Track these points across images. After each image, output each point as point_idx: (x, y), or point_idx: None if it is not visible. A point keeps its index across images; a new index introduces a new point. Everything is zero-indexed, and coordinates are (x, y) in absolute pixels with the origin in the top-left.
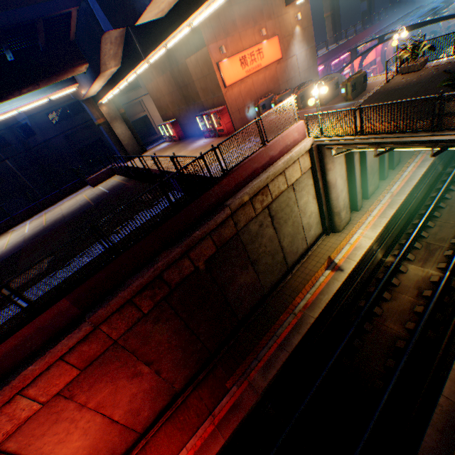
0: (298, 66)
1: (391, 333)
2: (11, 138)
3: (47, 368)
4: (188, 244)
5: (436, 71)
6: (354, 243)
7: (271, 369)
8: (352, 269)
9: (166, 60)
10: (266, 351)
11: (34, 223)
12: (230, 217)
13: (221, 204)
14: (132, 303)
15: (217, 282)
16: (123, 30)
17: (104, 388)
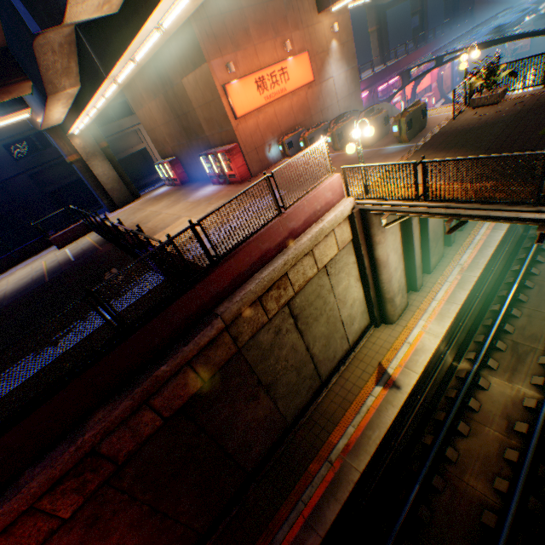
0: (336, 92)
1: (473, 495)
2: None
3: None
4: (147, 390)
5: (522, 105)
6: (414, 342)
7: None
8: (414, 385)
9: (157, 78)
10: (287, 532)
11: None
12: (225, 329)
13: (209, 311)
14: (36, 510)
15: (206, 430)
16: (70, 33)
17: None
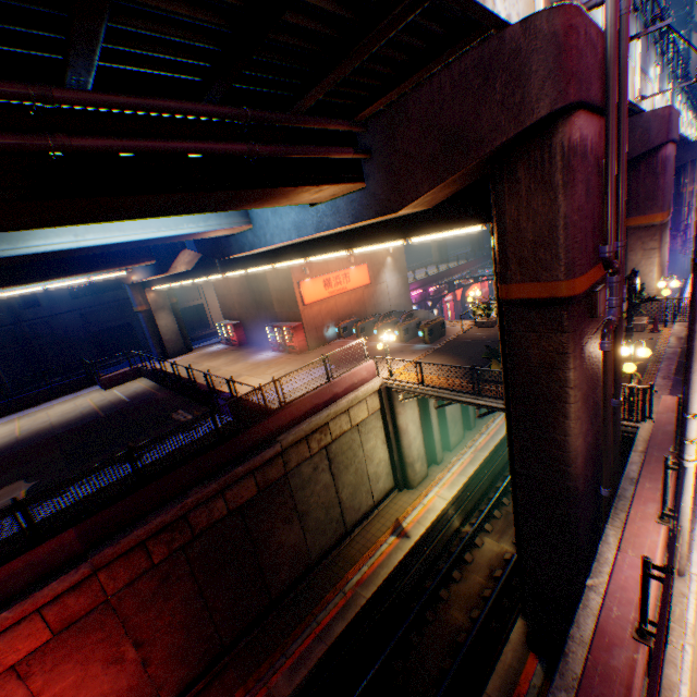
0: (388, 292)
1: (455, 623)
2: (2, 304)
3: (18, 621)
4: (227, 480)
5: None
6: (428, 503)
7: (301, 668)
8: (421, 535)
9: None
10: (300, 643)
11: None
12: (281, 454)
13: (273, 438)
14: (145, 546)
15: (251, 535)
16: None
17: (70, 672)
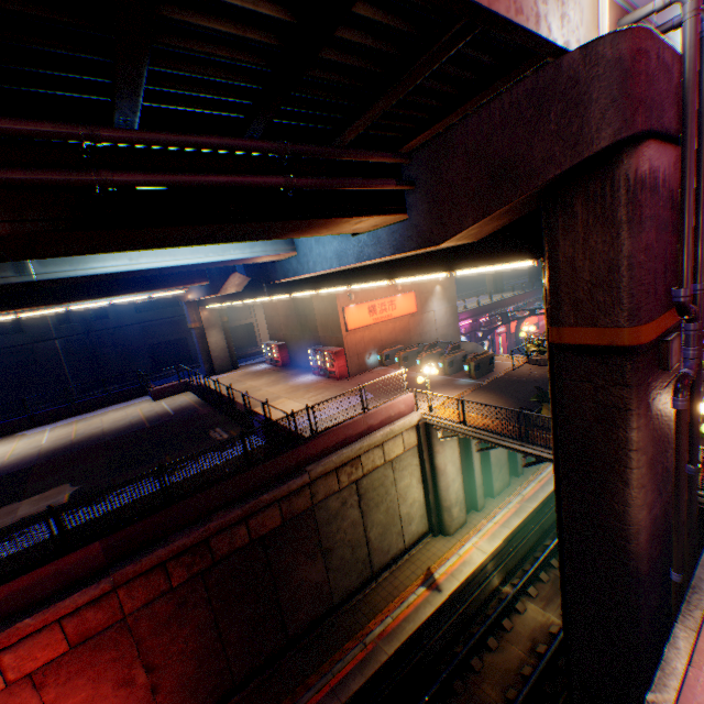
0: (435, 321)
1: (486, 700)
2: (77, 315)
3: (39, 628)
4: (251, 507)
5: None
6: (464, 554)
7: None
8: (454, 590)
9: None
10: (313, 694)
11: (58, 431)
12: (308, 484)
13: (301, 467)
14: (165, 566)
15: (272, 567)
16: None
17: (81, 688)
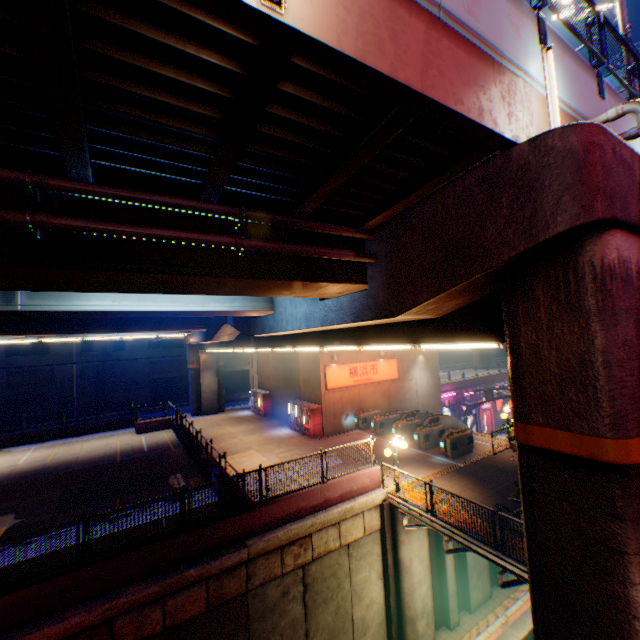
0: (416, 389)
1: None
2: (100, 344)
3: None
4: (172, 584)
5: None
6: None
7: None
8: None
9: None
10: None
11: (39, 452)
12: (246, 562)
13: (242, 539)
14: None
15: None
16: None
17: None
